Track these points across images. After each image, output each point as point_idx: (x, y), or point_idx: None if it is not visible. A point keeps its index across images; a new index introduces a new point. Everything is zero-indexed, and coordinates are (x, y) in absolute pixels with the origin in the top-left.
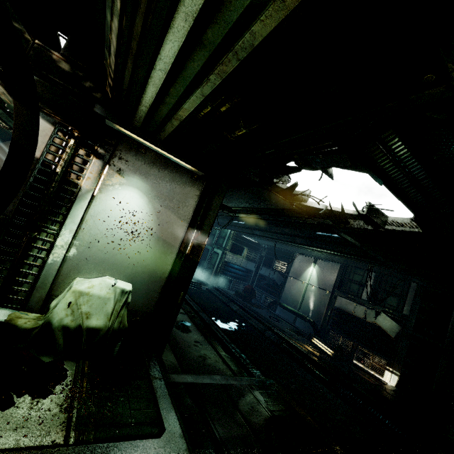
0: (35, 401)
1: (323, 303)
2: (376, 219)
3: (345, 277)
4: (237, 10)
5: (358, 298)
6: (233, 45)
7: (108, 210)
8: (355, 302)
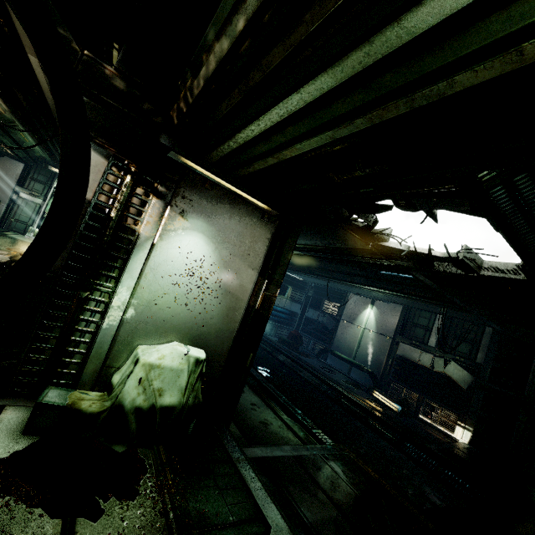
0: (124, 504)
1: (382, 350)
2: (472, 264)
3: (409, 321)
4: (446, 58)
5: (424, 344)
6: (414, 91)
7: (170, 260)
8: (420, 349)
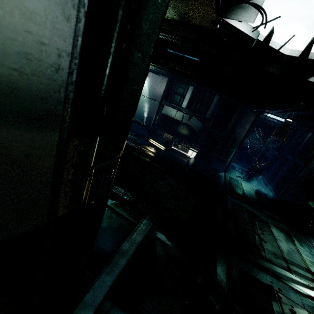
0: None
1: (153, 110)
2: None
3: (171, 90)
4: None
5: (179, 106)
6: None
7: None
8: (176, 110)
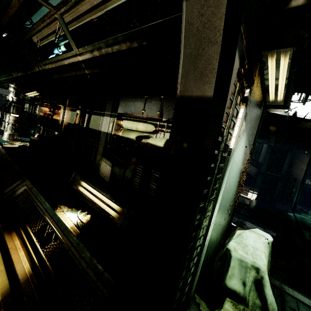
0: None
1: None
2: None
3: None
4: None
5: None
6: None
7: (233, 164)
8: None
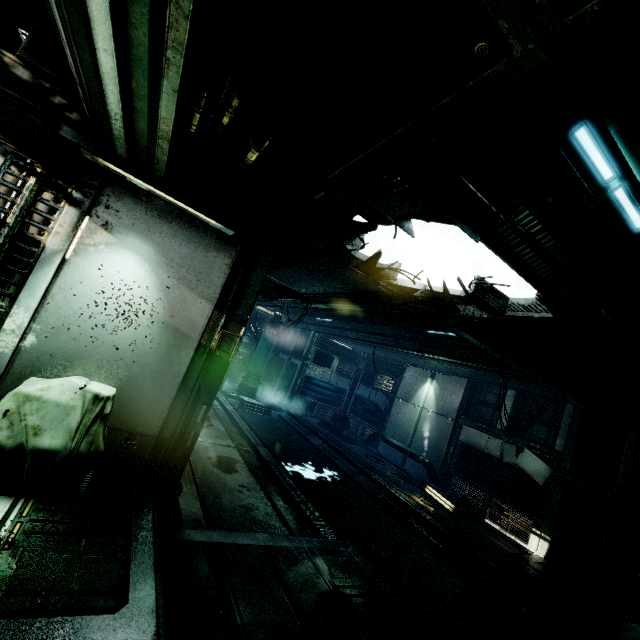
0: None
1: (443, 435)
2: (490, 301)
3: (474, 398)
4: None
5: (492, 427)
6: None
7: (88, 281)
8: (487, 434)
